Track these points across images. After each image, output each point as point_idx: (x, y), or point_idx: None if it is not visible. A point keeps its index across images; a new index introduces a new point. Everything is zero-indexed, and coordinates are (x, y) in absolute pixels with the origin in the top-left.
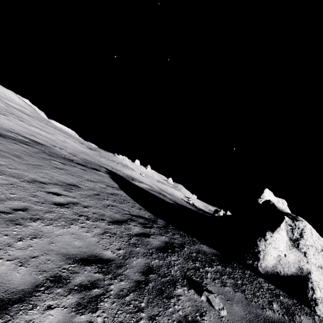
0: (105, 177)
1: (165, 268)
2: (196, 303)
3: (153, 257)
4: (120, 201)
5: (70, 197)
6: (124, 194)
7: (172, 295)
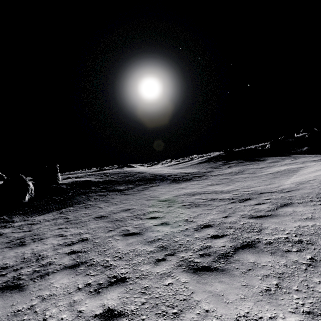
0: None
1: None
2: None
3: None
4: None
5: None
6: None
7: None
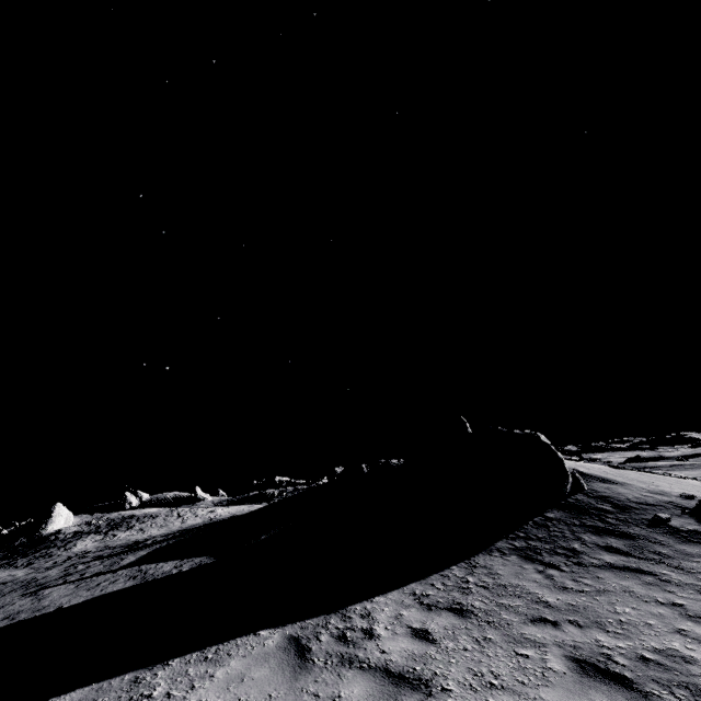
0: (122, 700)
1: (665, 535)
2: (682, 524)
3: (659, 541)
4: (495, 590)
5: (694, 637)
6: (380, 599)
7: (698, 531)
